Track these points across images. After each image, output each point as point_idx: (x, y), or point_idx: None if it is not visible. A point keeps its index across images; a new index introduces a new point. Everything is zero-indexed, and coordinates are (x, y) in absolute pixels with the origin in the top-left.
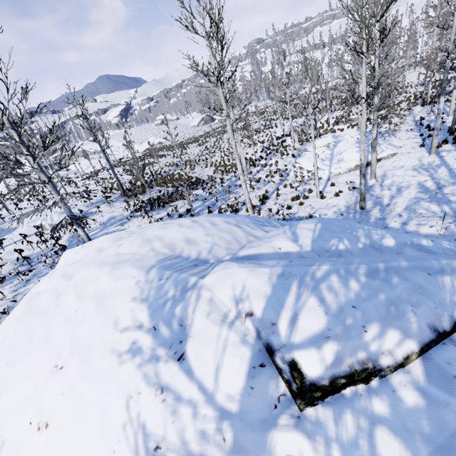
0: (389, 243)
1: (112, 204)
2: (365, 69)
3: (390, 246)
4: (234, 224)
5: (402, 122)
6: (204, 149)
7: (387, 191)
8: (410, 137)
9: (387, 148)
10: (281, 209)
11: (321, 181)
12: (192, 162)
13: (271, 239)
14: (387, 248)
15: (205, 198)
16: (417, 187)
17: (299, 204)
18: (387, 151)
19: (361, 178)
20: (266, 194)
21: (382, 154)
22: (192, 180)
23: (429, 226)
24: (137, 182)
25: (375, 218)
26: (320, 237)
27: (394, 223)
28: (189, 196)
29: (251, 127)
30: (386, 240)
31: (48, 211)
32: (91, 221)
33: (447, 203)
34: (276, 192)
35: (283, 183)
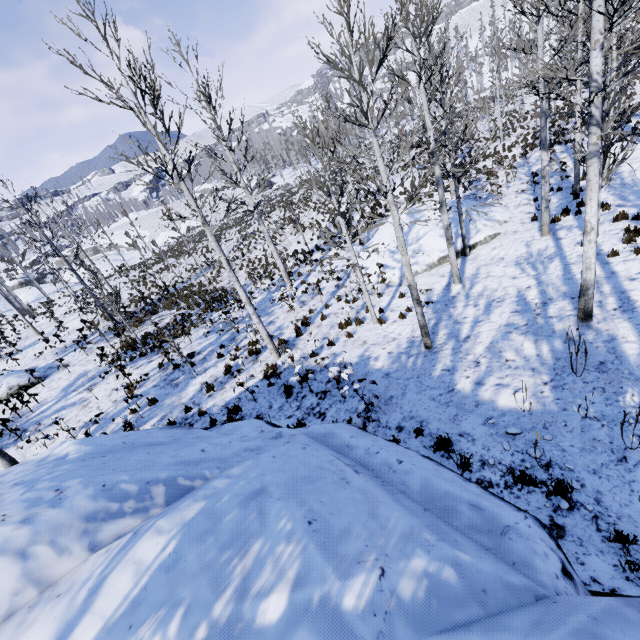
0: (271, 613)
1: (91, 347)
2: (378, 146)
3: (267, 625)
4: (14, 552)
5: (513, 178)
6: (242, 238)
7: (471, 308)
8: (520, 203)
9: (485, 226)
10: (321, 345)
11: (390, 287)
12: (221, 264)
13: (39, 615)
14: (257, 635)
15: (221, 329)
16: (514, 300)
17: (347, 335)
18: (485, 231)
19: (415, 305)
20: (309, 316)
21: (477, 236)
22: (217, 294)
23: (512, 391)
24: (141, 302)
25: (442, 368)
26: (129, 611)
27: (465, 381)
28: (204, 324)
29: (310, 198)
30: (270, 601)
31: (2, 367)
32: (50, 384)
33: (549, 338)
34: (321, 314)
35: (339, 292)
